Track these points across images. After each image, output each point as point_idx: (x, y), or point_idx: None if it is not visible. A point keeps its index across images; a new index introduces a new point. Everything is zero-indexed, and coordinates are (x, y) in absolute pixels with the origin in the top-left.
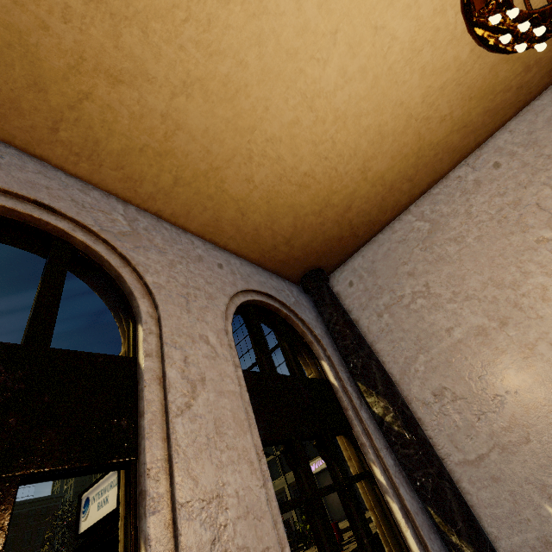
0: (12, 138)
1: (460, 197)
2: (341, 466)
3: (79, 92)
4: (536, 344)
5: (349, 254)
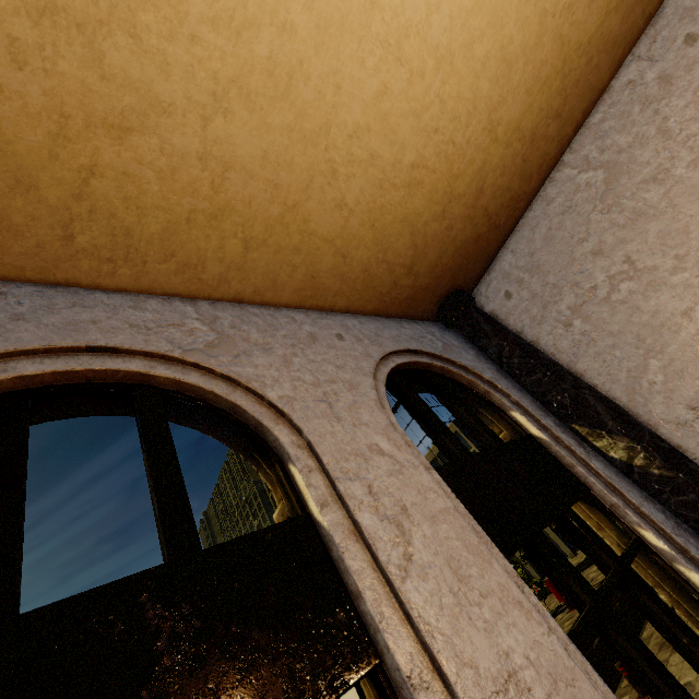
0: (20, 271)
1: (641, 112)
2: (606, 547)
3: (79, 170)
4: None
5: (492, 256)
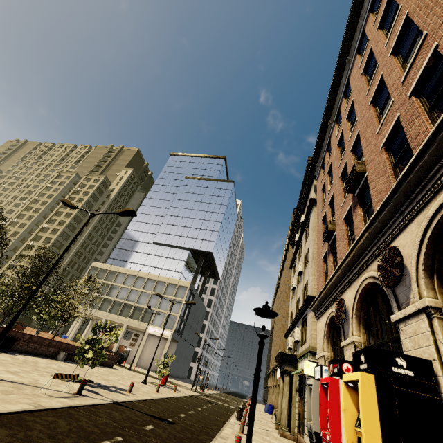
0: None
1: None
2: None
3: None
4: None
5: None
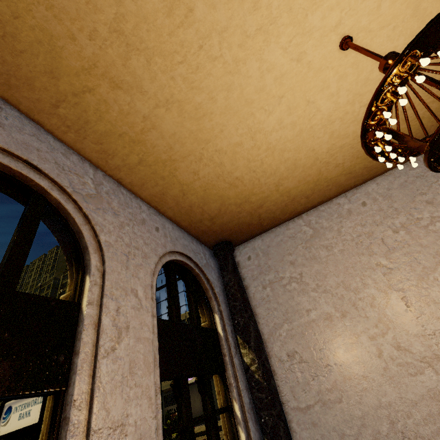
0: (18, 103)
1: (336, 218)
2: (212, 401)
3: (85, 86)
4: (360, 335)
5: (253, 236)
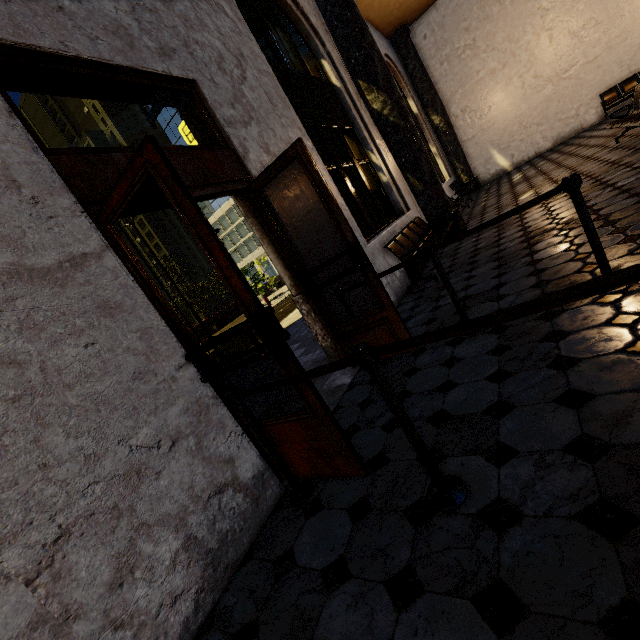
0: None
1: None
2: (425, 145)
3: None
4: (513, 78)
5: (428, 8)
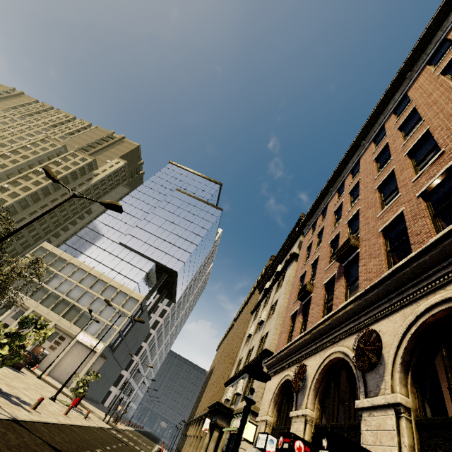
0: None
1: None
2: None
3: None
4: None
5: None
